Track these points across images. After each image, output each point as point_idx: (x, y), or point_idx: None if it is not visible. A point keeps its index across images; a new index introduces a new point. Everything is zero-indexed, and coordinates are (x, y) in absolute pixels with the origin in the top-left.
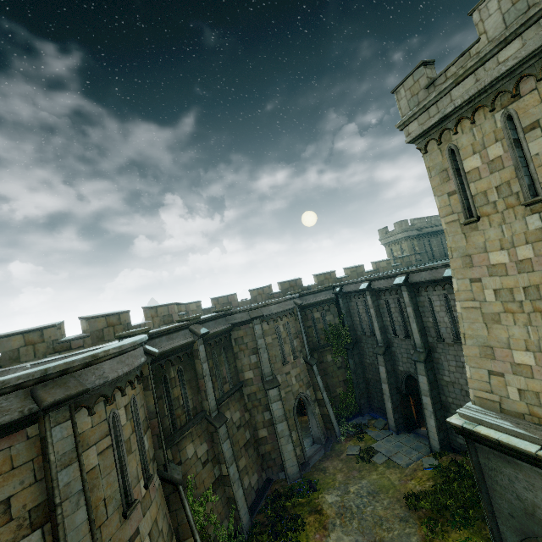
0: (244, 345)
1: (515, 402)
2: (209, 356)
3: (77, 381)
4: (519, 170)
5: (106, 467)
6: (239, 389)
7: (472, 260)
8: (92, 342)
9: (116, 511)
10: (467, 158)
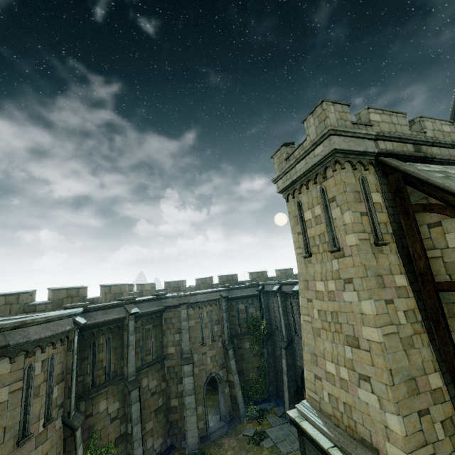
0: (171, 325)
1: (327, 404)
2: (138, 330)
3: (4, 338)
4: (328, 227)
5: (13, 403)
6: (161, 361)
7: (308, 284)
8: (52, 308)
9: (12, 439)
10: (306, 211)
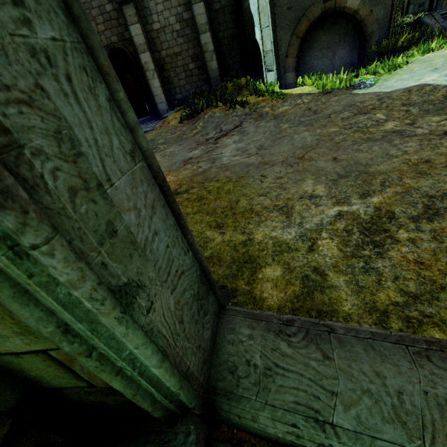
0: None
1: None
2: None
3: None
4: None
5: None
6: None
7: None
8: None
9: None
10: None
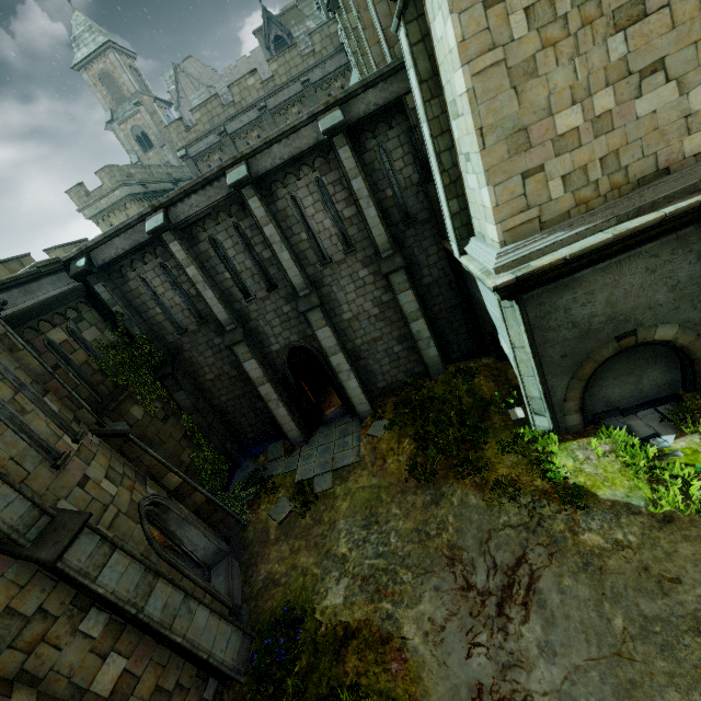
0: None
1: (559, 201)
2: None
3: None
4: None
5: None
6: None
7: None
8: None
9: None
10: None
